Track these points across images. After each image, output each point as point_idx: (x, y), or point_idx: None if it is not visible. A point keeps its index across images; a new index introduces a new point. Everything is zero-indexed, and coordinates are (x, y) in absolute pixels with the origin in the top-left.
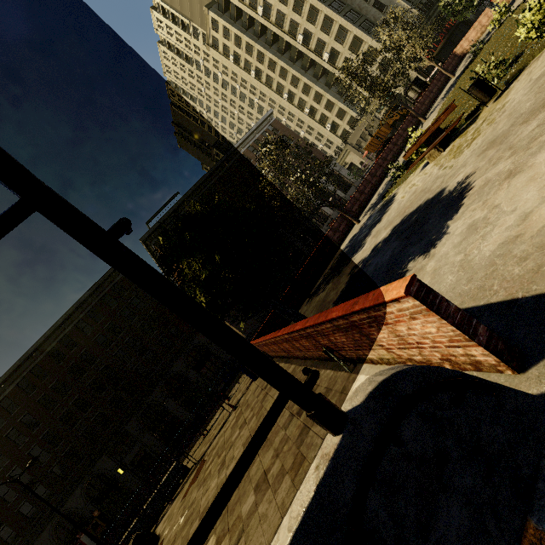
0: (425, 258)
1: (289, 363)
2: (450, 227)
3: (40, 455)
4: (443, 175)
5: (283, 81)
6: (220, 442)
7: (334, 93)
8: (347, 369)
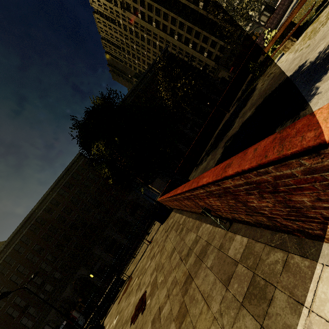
0: (294, 120)
1: (182, 214)
2: (321, 87)
3: (46, 267)
4: (300, 55)
5: (173, 26)
6: (140, 266)
7: (208, 30)
8: (223, 227)
